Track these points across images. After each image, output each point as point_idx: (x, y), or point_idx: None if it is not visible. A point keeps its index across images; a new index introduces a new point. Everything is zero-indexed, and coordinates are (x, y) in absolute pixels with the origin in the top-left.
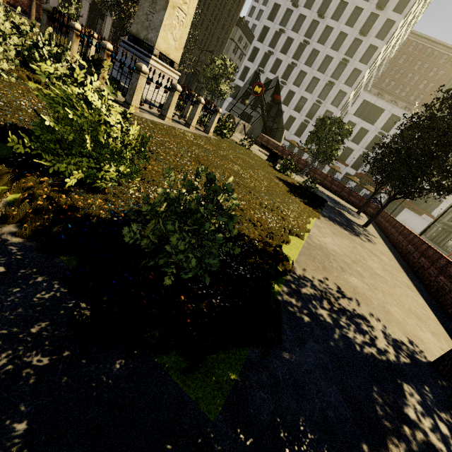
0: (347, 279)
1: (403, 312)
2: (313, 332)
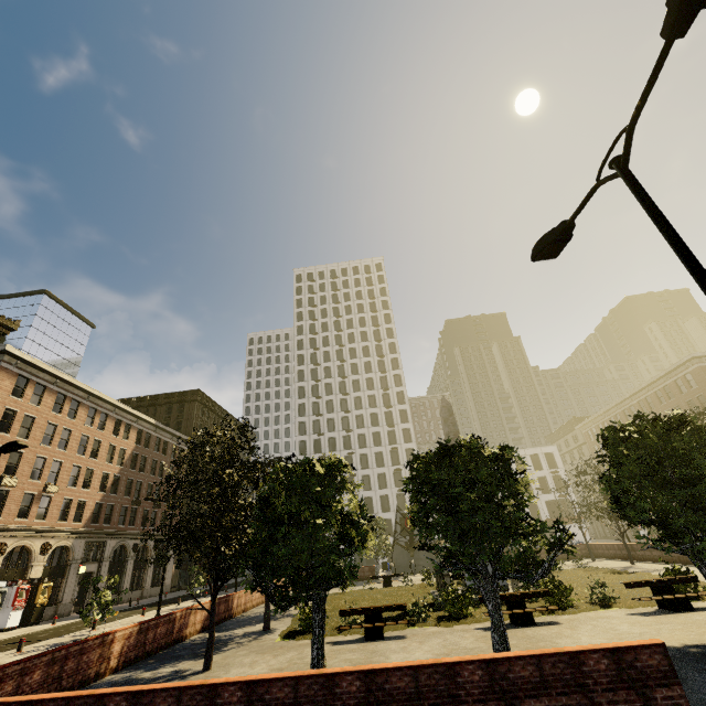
0: None
1: None
2: None
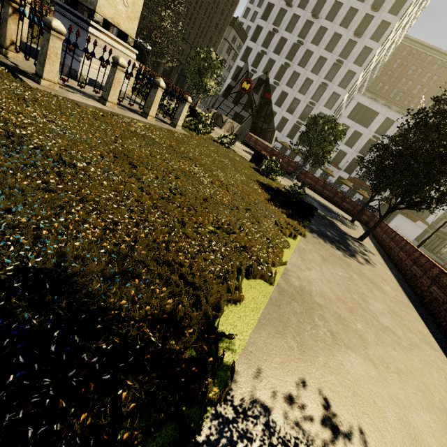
0: (342, 363)
1: (437, 420)
2: None
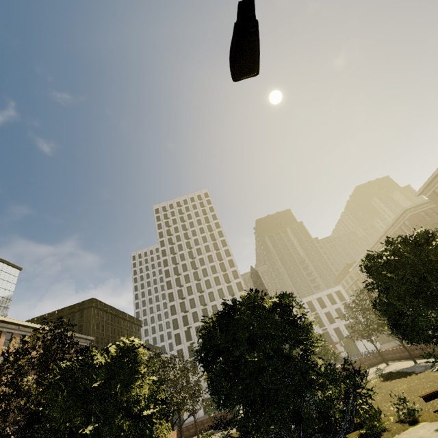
0: None
1: None
2: None
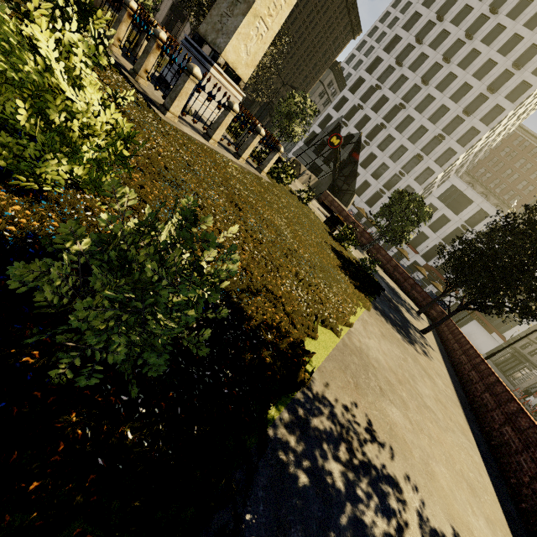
0: (385, 409)
1: (452, 476)
2: (306, 510)
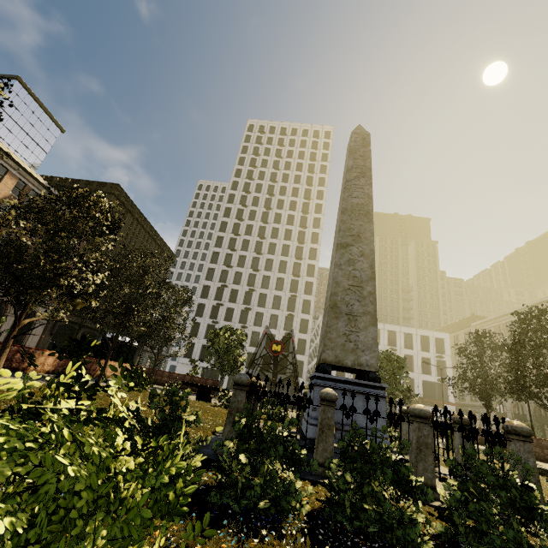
0: None
1: None
2: None
